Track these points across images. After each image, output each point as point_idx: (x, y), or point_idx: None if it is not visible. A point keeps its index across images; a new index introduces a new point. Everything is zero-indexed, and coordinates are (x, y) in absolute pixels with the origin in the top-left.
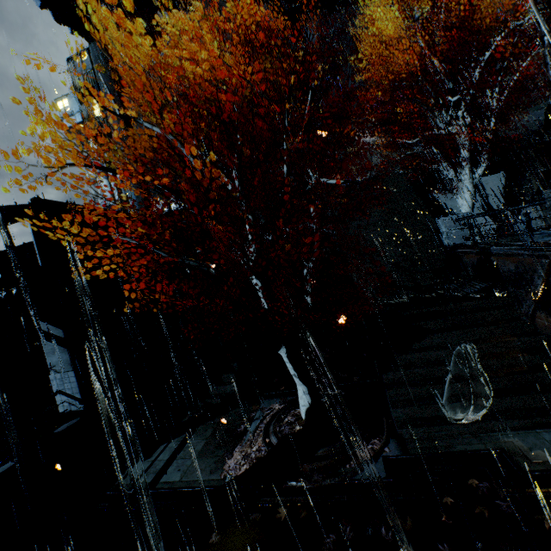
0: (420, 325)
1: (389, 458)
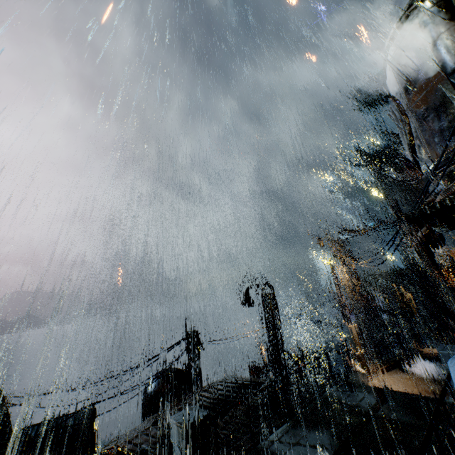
0: None
1: None
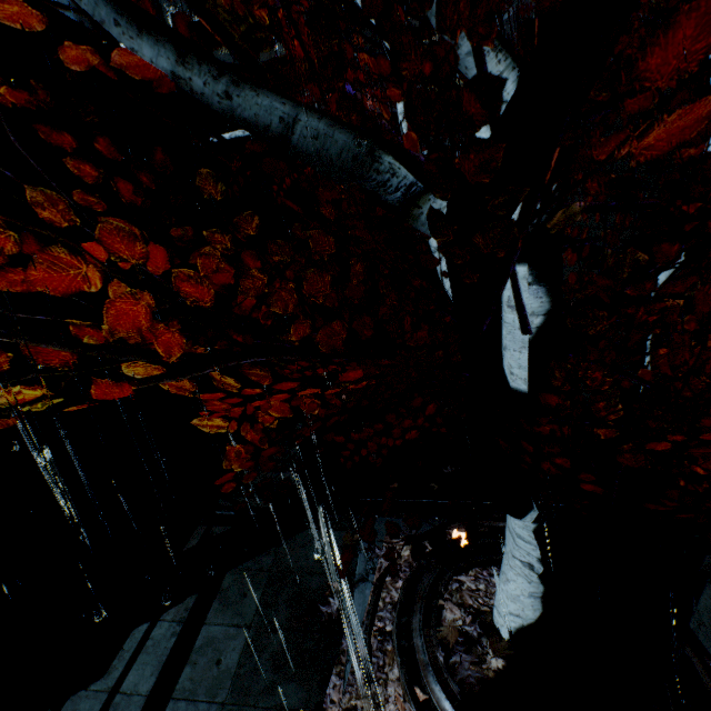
0: None
1: None
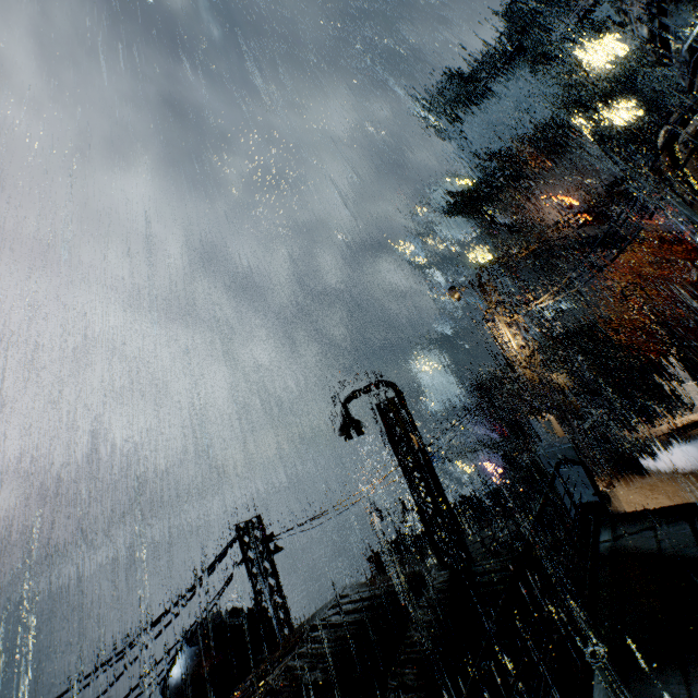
0: None
1: None
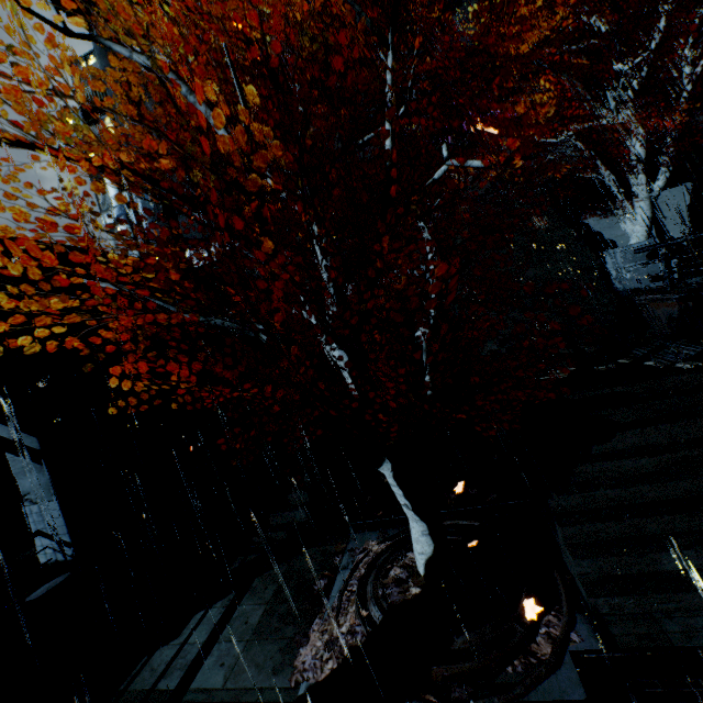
0: (601, 416)
1: (584, 656)
